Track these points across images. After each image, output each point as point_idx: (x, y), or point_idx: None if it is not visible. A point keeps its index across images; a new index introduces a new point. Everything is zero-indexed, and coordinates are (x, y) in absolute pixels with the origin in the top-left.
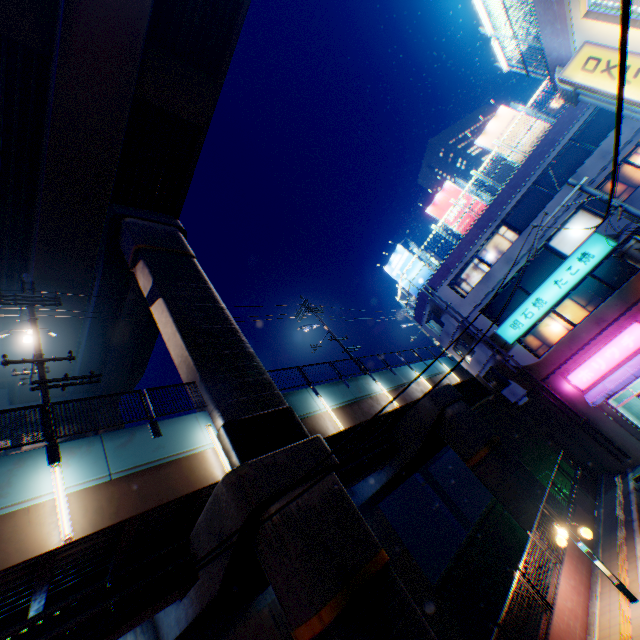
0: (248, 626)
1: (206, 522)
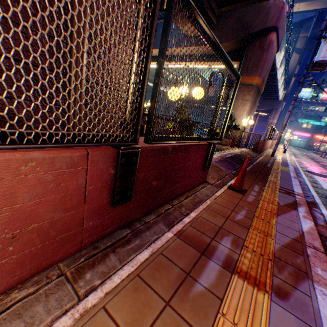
0: None
1: None
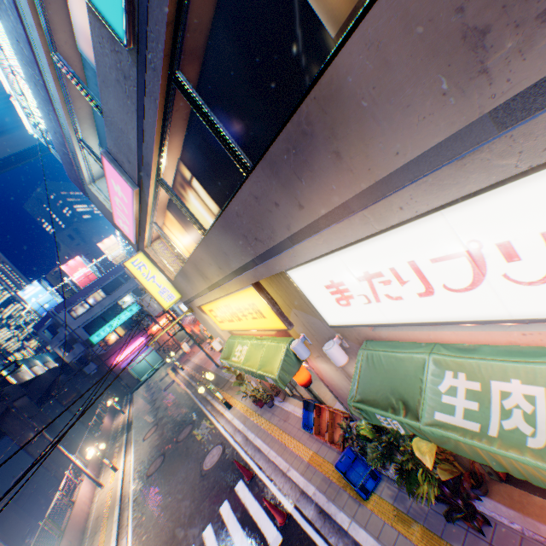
0: None
1: None
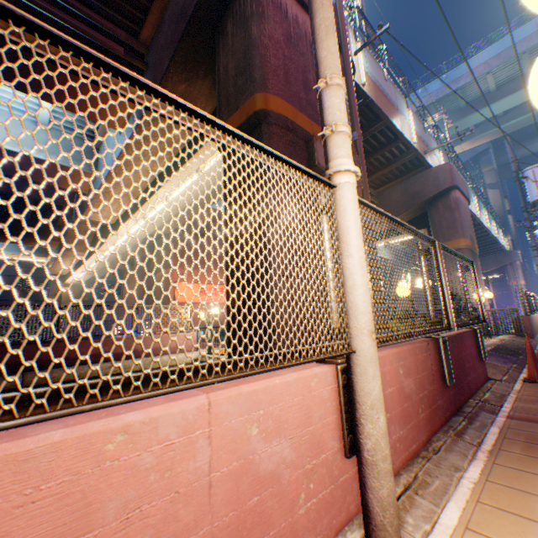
0: None
1: None
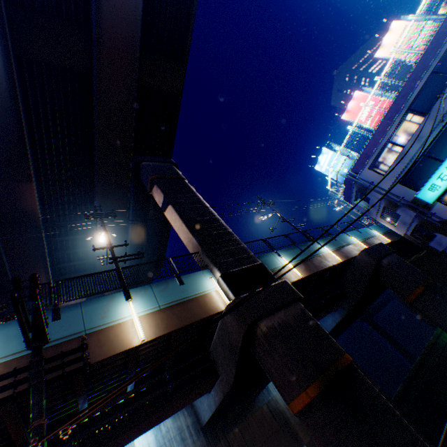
0: (254, 416)
1: (218, 338)
